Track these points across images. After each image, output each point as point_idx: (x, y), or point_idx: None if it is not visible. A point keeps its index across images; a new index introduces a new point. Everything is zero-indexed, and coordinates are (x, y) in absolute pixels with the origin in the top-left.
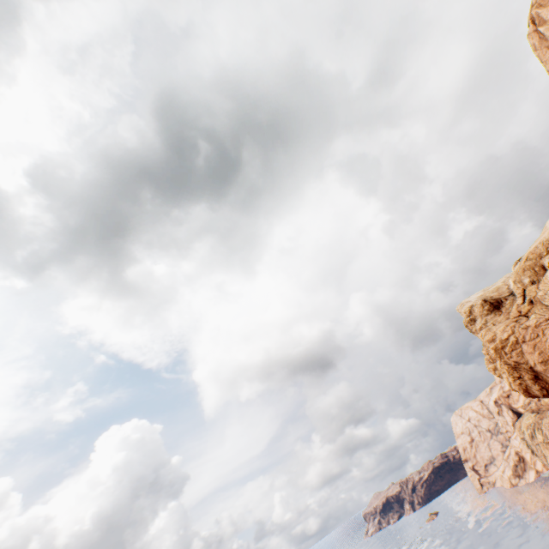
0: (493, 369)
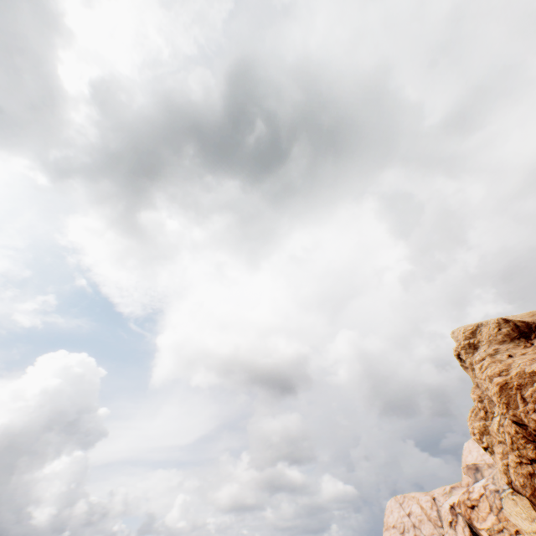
0: (481, 431)
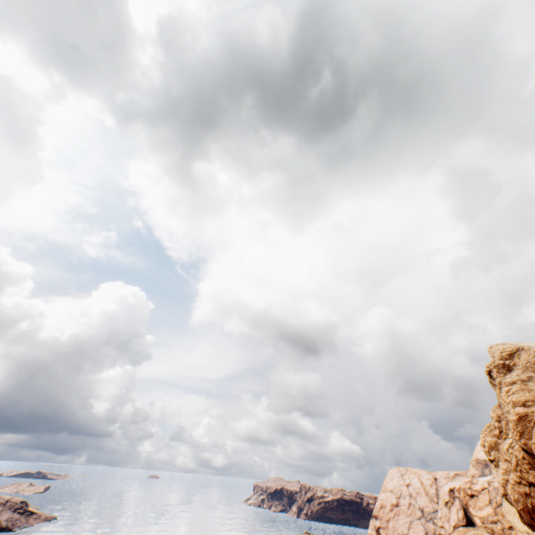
0: (491, 446)
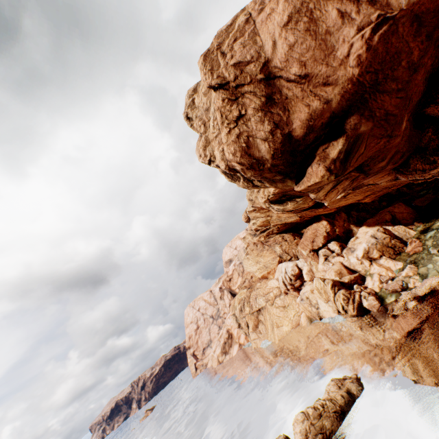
0: (205, 146)
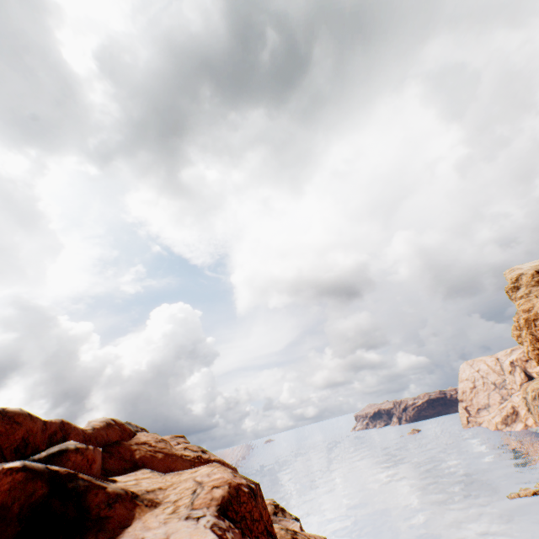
0: (517, 336)
